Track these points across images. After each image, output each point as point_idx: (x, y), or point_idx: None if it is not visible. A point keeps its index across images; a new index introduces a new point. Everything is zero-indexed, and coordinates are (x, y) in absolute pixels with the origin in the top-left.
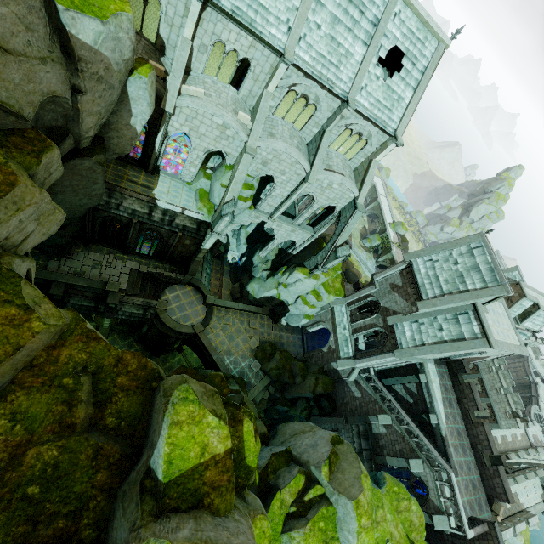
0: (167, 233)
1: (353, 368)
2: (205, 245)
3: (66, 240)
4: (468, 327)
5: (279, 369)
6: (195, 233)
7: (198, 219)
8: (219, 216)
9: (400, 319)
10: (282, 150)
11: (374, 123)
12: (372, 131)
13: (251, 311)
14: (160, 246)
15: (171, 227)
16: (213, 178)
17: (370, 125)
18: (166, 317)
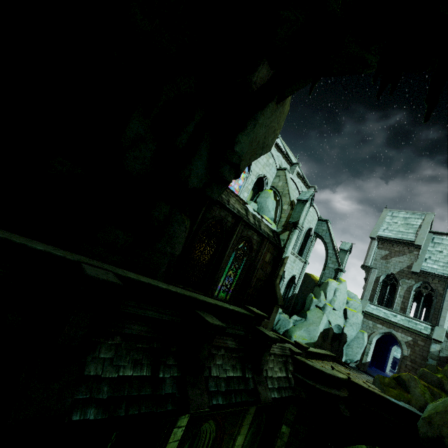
0: (257, 243)
1: (445, 335)
2: (288, 249)
3: (182, 245)
4: (446, 240)
5: (425, 389)
6: (274, 240)
7: (270, 228)
8: (299, 205)
9: (418, 264)
10: (291, 178)
11: (301, 181)
12: (301, 185)
13: (328, 354)
14: (244, 272)
15: (262, 232)
16: (262, 199)
17: (300, 182)
18: (312, 364)
